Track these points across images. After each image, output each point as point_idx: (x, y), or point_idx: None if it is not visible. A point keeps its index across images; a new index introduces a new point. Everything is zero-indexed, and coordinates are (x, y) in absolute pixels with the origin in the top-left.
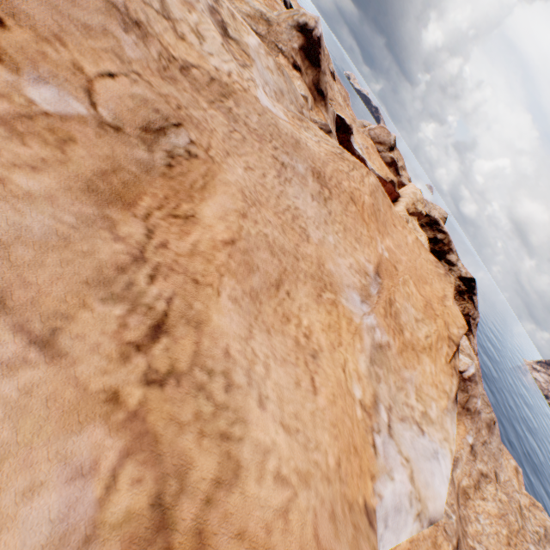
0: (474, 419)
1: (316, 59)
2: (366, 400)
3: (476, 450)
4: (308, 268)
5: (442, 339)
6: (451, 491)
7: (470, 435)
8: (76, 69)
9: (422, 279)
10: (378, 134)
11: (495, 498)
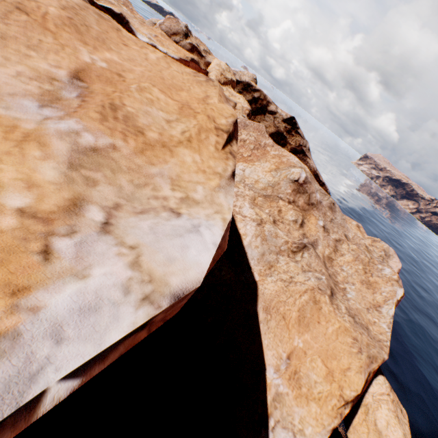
0: (319, 208)
1: None
2: (44, 207)
3: (328, 228)
4: None
5: (207, 131)
6: (318, 262)
7: (320, 220)
8: None
9: (176, 88)
10: (169, 26)
11: (349, 251)
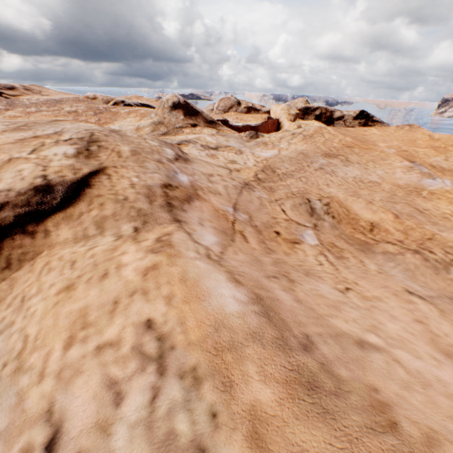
0: None
1: (194, 111)
2: None
3: None
4: (400, 193)
5: None
6: None
7: None
8: (287, 221)
9: (411, 141)
10: (224, 105)
11: None
